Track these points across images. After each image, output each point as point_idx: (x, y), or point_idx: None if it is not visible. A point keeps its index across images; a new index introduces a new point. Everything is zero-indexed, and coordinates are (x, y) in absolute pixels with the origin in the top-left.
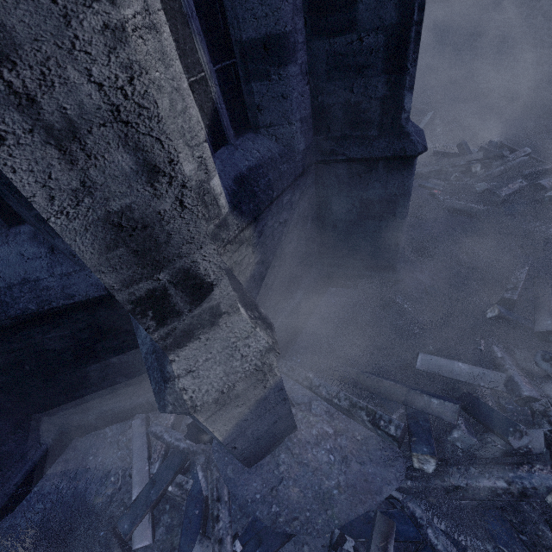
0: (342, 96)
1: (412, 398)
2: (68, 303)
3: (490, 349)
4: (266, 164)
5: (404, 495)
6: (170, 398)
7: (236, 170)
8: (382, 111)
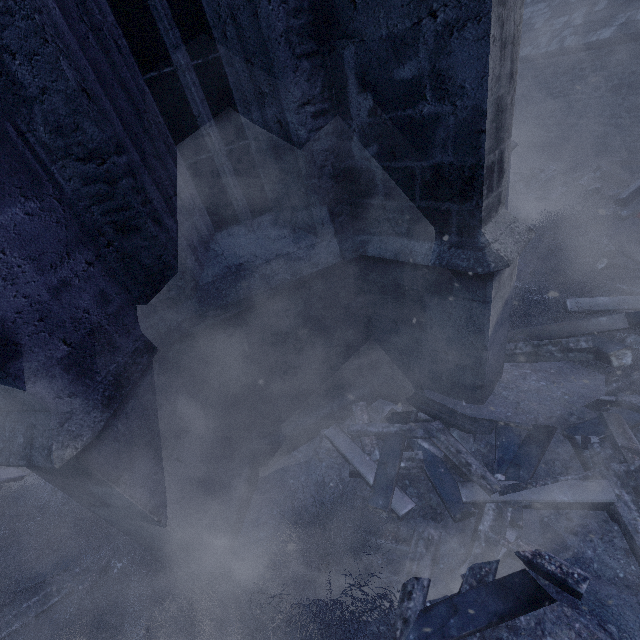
0: None
1: (582, 326)
2: (314, 271)
3: (615, 288)
4: None
5: (615, 397)
6: (490, 259)
7: None
8: None
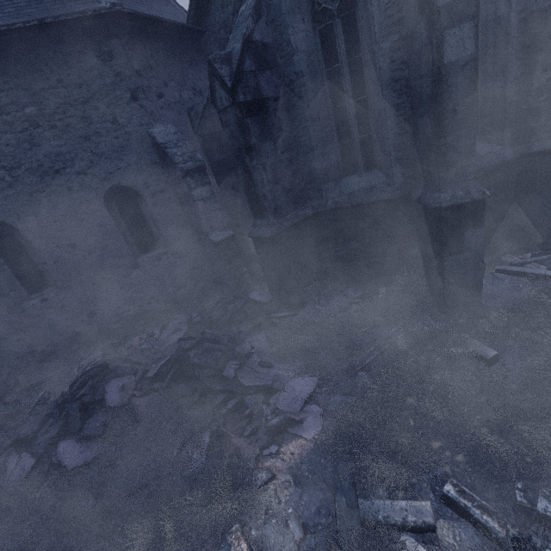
0: None
1: None
2: (506, 160)
3: None
4: None
5: None
6: None
7: None
8: None
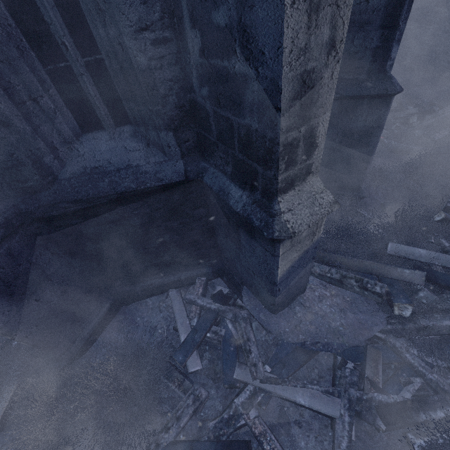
0: (344, 46)
1: (388, 270)
2: (158, 185)
3: (439, 242)
4: None
5: (385, 335)
6: (277, 227)
7: None
8: (373, 59)
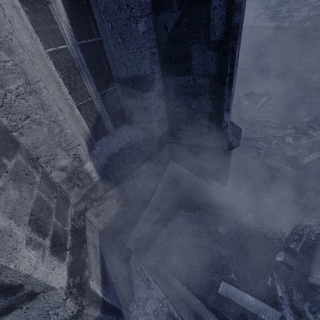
0: (185, 108)
1: (209, 318)
2: None
3: (274, 286)
4: (132, 146)
5: None
6: None
7: (111, 150)
8: (210, 120)
